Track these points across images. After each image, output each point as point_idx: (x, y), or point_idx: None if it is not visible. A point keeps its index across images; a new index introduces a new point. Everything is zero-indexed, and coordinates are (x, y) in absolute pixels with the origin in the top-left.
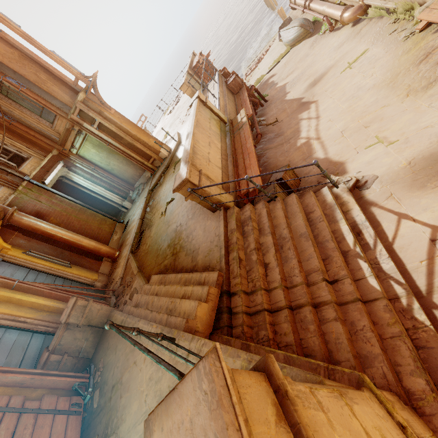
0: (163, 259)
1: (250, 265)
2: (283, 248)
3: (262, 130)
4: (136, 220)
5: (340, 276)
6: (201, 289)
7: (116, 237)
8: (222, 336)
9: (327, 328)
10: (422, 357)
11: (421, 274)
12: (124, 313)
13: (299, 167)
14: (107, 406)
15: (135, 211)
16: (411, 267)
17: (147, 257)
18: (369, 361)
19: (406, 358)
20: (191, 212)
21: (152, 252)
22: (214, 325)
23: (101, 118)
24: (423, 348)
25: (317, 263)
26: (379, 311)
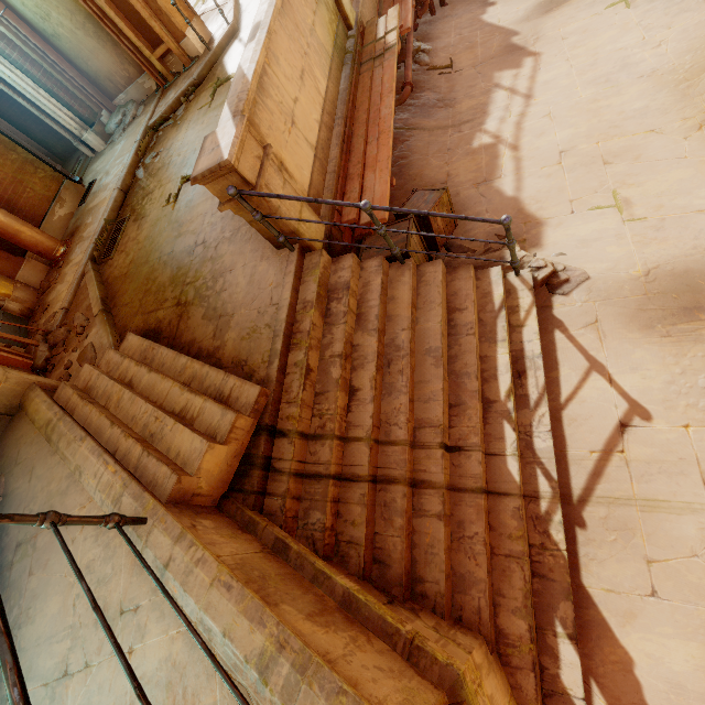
0: (156, 303)
1: (325, 384)
2: (391, 367)
3: (417, 76)
4: (111, 188)
5: (468, 443)
6: (220, 415)
7: (60, 210)
8: (244, 510)
9: (421, 525)
10: (535, 588)
11: (583, 470)
12: (55, 404)
13: (474, 219)
14: (3, 575)
15: (111, 166)
16: (574, 455)
17: (125, 285)
18: (465, 584)
19: (515, 589)
20: (232, 225)
21: (137, 280)
22: (233, 482)
23: None
24: (542, 576)
25: (441, 413)
26: (505, 513)
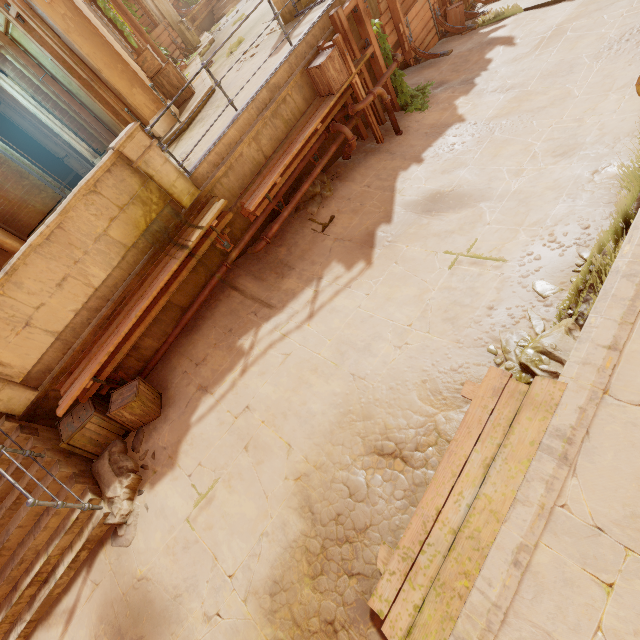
0: None
1: None
2: None
3: (293, 224)
4: None
5: None
6: None
7: None
8: None
9: None
10: None
11: None
12: None
13: (17, 488)
14: None
15: None
16: None
17: None
18: None
19: None
20: None
21: None
22: None
23: (19, 4)
24: None
25: None
26: None
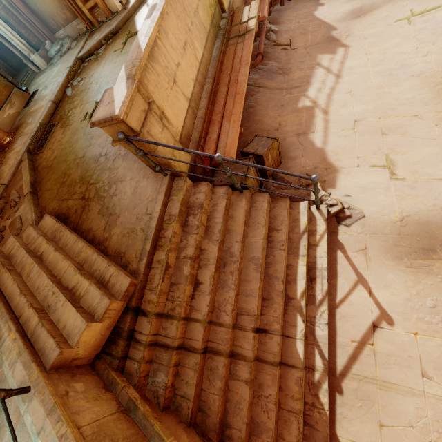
0: (68, 194)
1: (178, 277)
2: (226, 268)
3: (267, 48)
4: (47, 99)
5: (272, 328)
6: (99, 298)
7: (10, 110)
8: (110, 371)
9: (234, 386)
10: (305, 433)
11: (345, 353)
12: None
13: (293, 175)
14: None
15: (49, 82)
16: (341, 341)
17: (48, 175)
18: (259, 430)
19: (292, 436)
20: None
21: (57, 173)
22: (105, 346)
23: None
24: (310, 426)
25: (256, 306)
26: (291, 380)
